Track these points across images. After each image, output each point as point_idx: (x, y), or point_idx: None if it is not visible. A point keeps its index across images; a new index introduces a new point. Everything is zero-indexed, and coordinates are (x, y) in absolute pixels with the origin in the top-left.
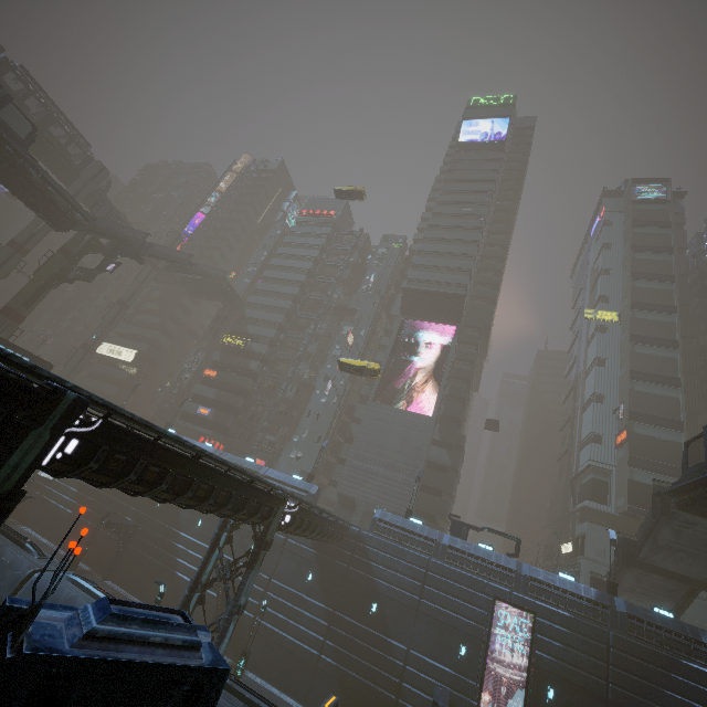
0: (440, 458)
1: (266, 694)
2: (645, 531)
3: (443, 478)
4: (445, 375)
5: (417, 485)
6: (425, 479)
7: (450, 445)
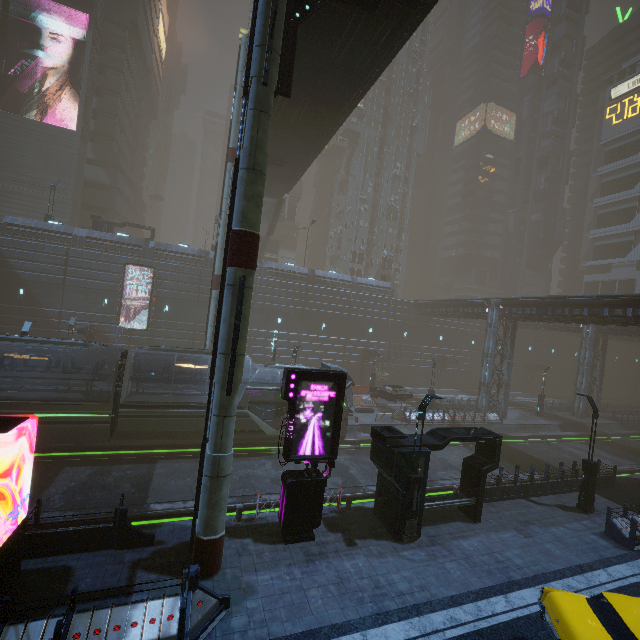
0: (98, 178)
1: None
2: None
3: (104, 196)
4: (84, 81)
5: (71, 202)
6: (85, 199)
7: (107, 165)
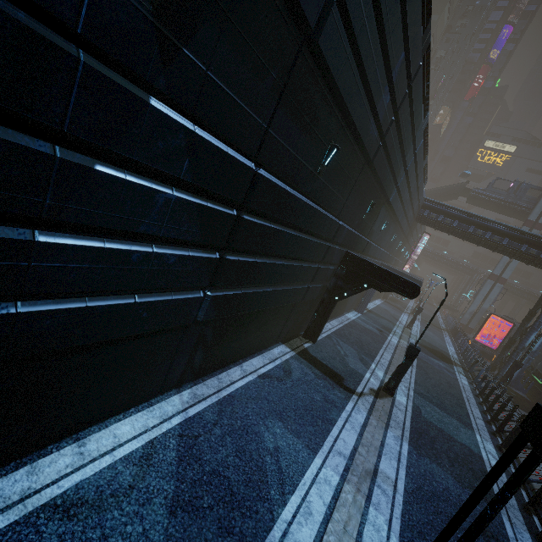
0: None
1: (380, 311)
2: (435, 192)
3: None
4: None
5: None
6: None
7: None
